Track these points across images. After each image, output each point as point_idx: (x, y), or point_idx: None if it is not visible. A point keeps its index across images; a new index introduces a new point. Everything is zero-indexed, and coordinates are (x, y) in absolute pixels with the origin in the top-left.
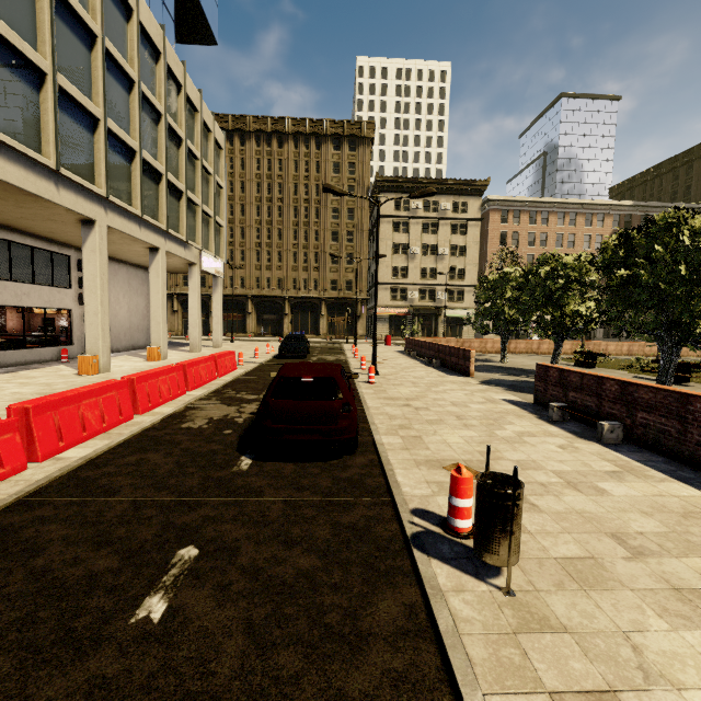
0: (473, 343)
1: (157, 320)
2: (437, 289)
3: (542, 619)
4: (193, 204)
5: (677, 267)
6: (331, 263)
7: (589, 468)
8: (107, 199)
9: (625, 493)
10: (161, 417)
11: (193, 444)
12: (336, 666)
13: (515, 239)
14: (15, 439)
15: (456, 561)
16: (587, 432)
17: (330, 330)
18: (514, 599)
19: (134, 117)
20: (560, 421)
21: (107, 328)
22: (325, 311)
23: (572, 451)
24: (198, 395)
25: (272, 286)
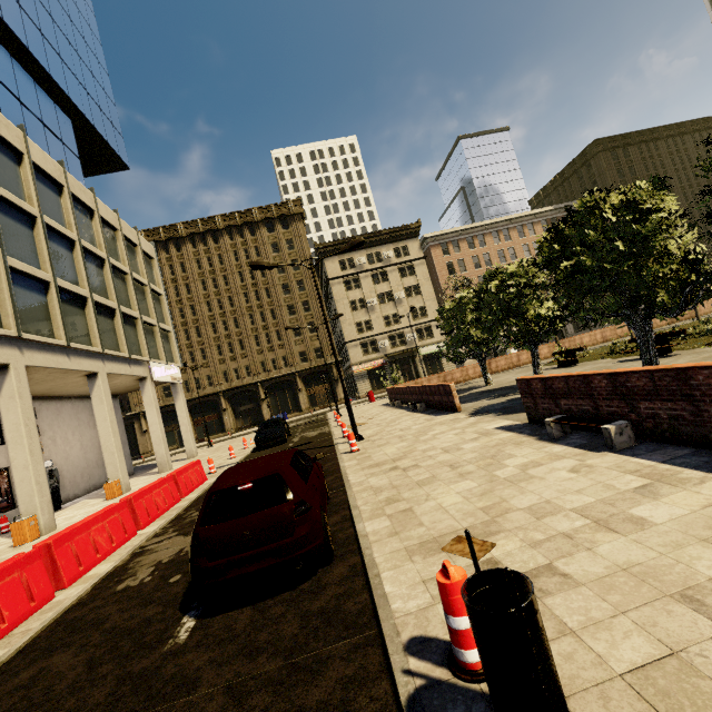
0: (455, 374)
1: (110, 450)
2: (405, 332)
3: None
4: (130, 318)
5: (614, 245)
6: (294, 336)
7: (614, 490)
8: (21, 338)
9: (669, 515)
10: (93, 583)
11: (123, 616)
12: None
13: (461, 266)
14: None
15: None
16: (595, 440)
17: (312, 402)
18: None
19: (41, 250)
20: (562, 436)
21: (44, 478)
22: (302, 385)
23: (587, 473)
24: (152, 532)
25: (241, 376)
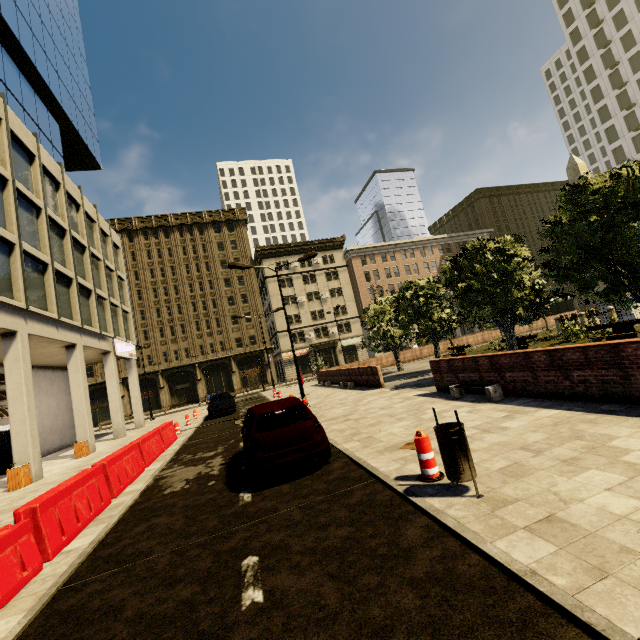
0: (372, 362)
1: (81, 414)
2: (328, 326)
3: (503, 500)
4: (100, 299)
5: (491, 275)
6: (232, 324)
7: (492, 418)
8: (27, 310)
9: (518, 424)
10: (139, 493)
11: (188, 500)
12: (401, 569)
13: (376, 275)
14: (30, 540)
15: (440, 493)
16: (480, 398)
17: (243, 384)
18: (483, 498)
19: (43, 237)
20: (460, 397)
21: (36, 432)
22: (236, 368)
23: (477, 412)
24: (159, 467)
25: (180, 357)
